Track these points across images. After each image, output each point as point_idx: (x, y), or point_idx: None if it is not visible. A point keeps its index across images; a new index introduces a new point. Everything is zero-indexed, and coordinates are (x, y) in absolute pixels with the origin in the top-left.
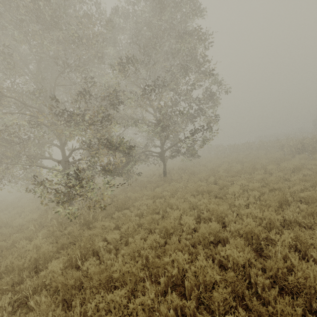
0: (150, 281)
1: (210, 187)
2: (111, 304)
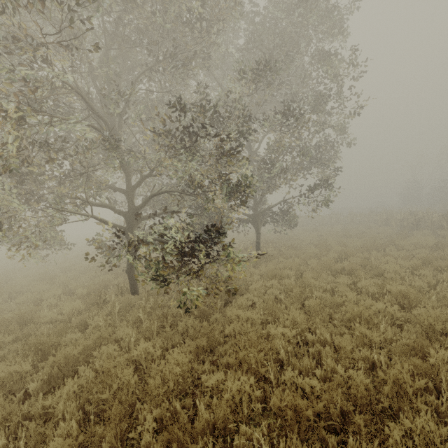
0: (447, 394)
1: (352, 265)
2: (418, 438)
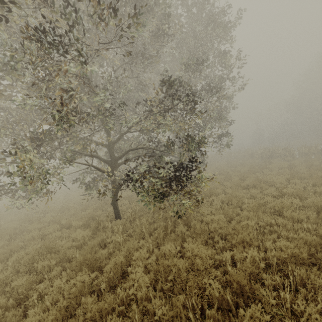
0: None
1: (254, 182)
2: None
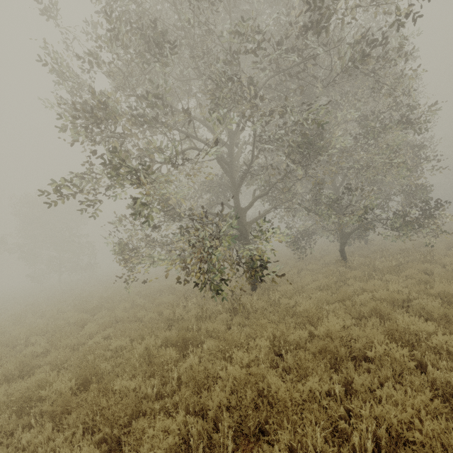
0: None
1: None
2: None
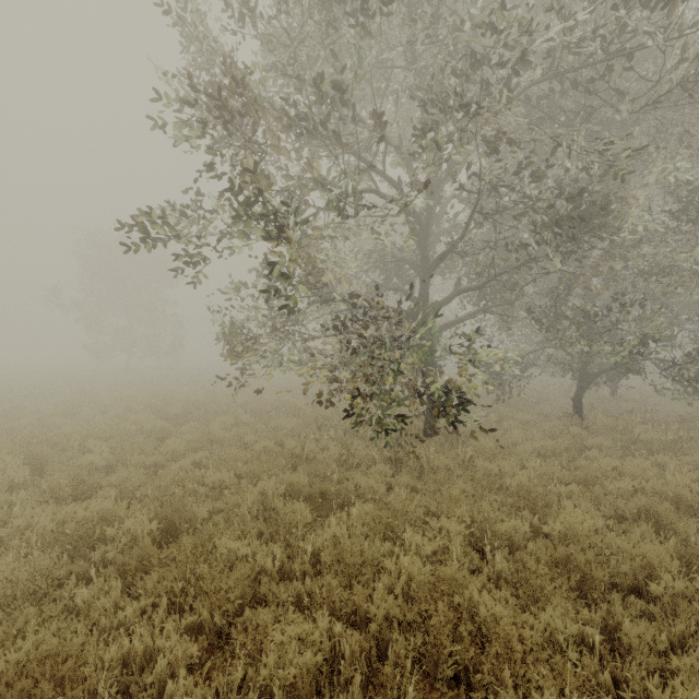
0: None
1: None
2: None
